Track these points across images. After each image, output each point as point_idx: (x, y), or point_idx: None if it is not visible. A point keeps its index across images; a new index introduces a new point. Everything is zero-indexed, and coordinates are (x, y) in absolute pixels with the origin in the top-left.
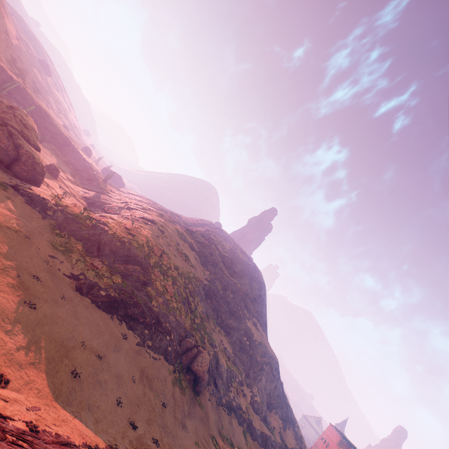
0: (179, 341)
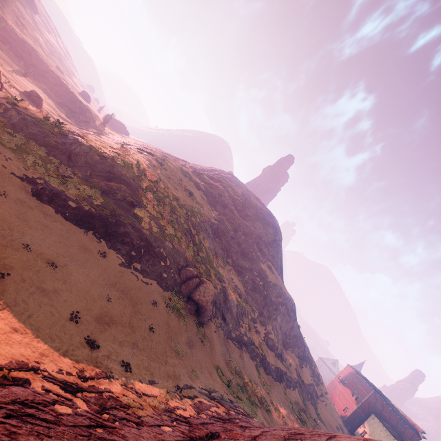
0: (177, 269)
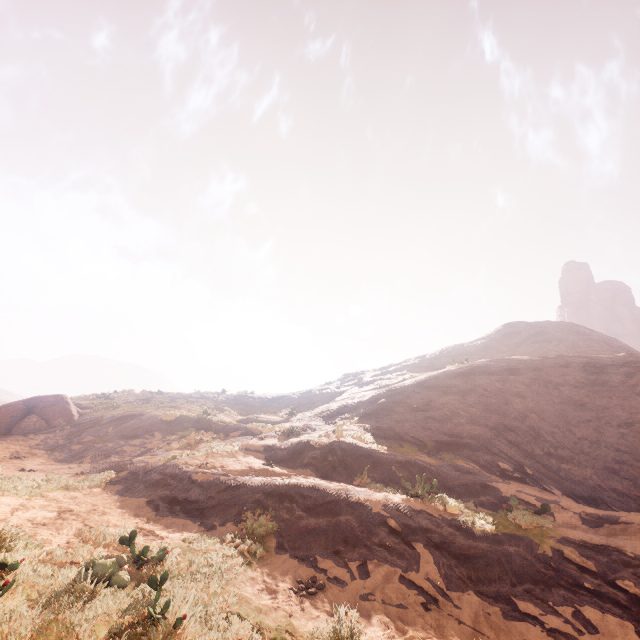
0: None
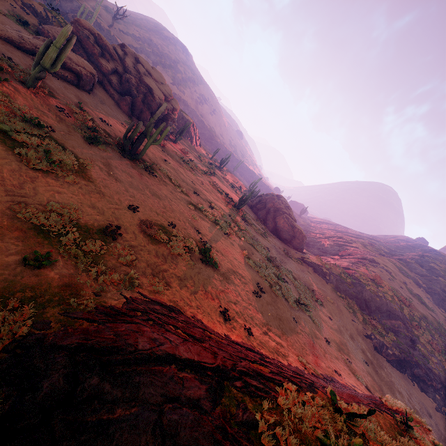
0: None
